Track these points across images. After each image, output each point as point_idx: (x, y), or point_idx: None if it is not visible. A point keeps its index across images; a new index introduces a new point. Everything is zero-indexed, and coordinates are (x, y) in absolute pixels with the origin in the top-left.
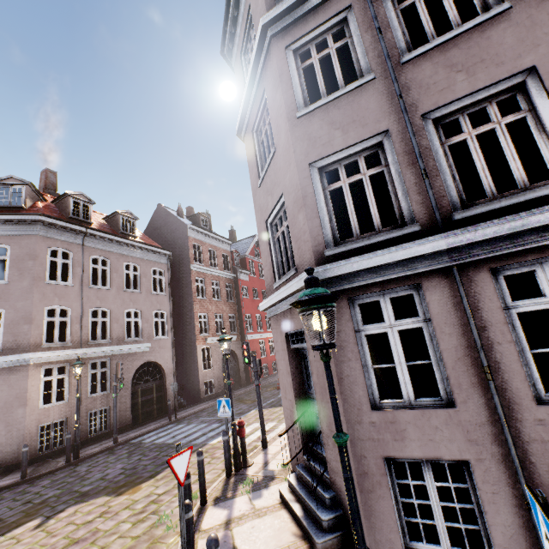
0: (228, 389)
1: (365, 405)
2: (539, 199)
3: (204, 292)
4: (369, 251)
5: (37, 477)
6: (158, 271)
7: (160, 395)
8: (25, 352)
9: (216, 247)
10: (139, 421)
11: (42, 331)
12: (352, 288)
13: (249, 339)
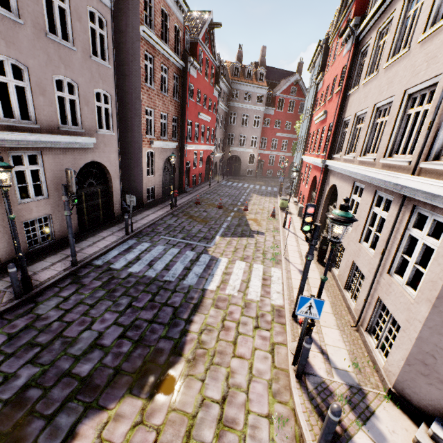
0: (320, 287)
1: None
2: None
3: (152, 79)
4: None
5: None
6: (97, 17)
7: (106, 200)
8: None
9: (170, 9)
10: (85, 228)
11: None
12: None
13: (187, 149)
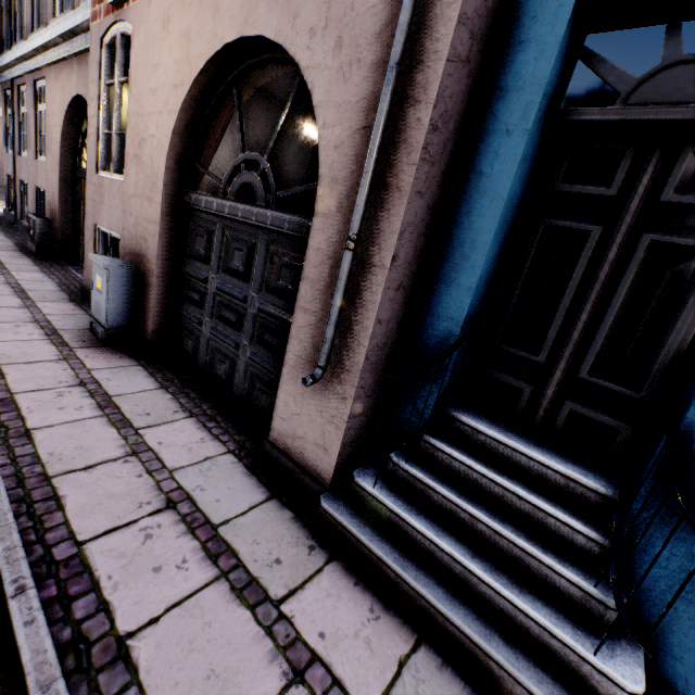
0: None
1: (6, 150)
2: None
3: None
4: None
5: None
6: None
7: None
8: None
9: None
10: None
11: None
12: (5, 85)
13: None
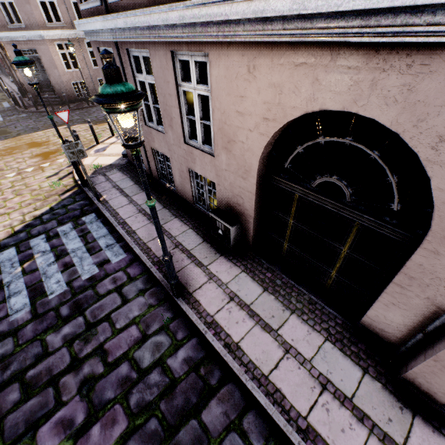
0: None
1: None
2: (130, 0)
3: None
4: (93, 14)
5: (75, 109)
6: None
7: None
8: (38, 29)
9: None
10: None
11: (40, 12)
12: (96, 41)
13: None
